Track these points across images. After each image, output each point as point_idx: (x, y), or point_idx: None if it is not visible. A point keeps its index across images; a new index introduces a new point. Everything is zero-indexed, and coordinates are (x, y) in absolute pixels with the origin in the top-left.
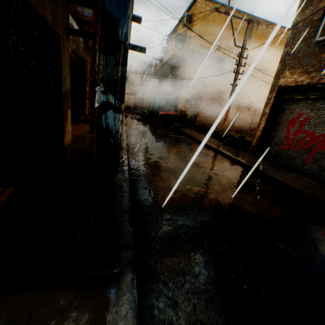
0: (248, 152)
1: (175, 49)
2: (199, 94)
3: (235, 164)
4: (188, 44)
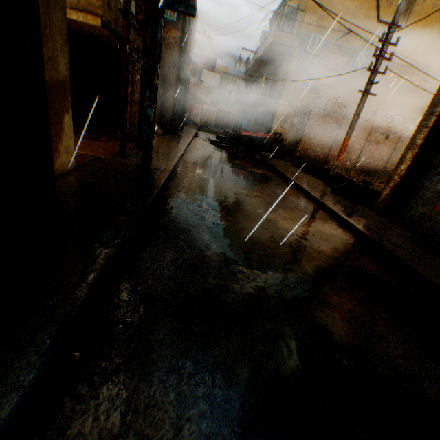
0: (372, 208)
1: (277, 32)
2: (307, 108)
3: (343, 229)
4: (299, 25)
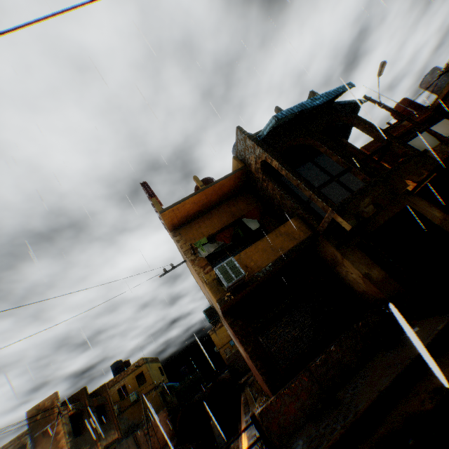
0: None
1: None
2: None
3: None
4: None
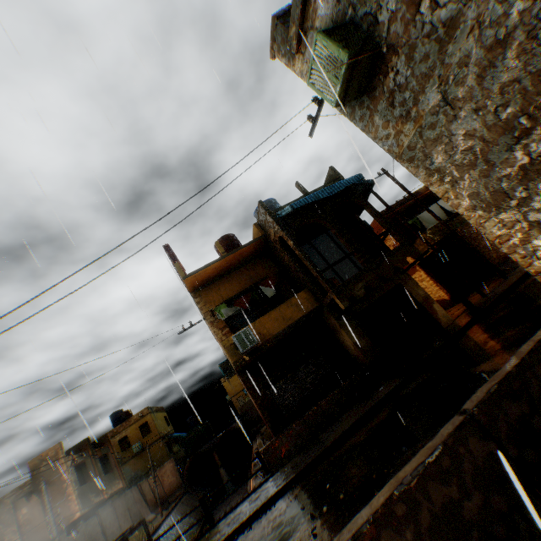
0: None
1: None
2: None
3: None
4: None
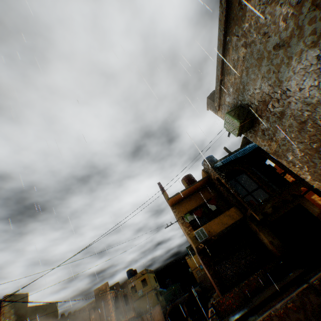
0: None
1: None
2: None
3: None
4: None
